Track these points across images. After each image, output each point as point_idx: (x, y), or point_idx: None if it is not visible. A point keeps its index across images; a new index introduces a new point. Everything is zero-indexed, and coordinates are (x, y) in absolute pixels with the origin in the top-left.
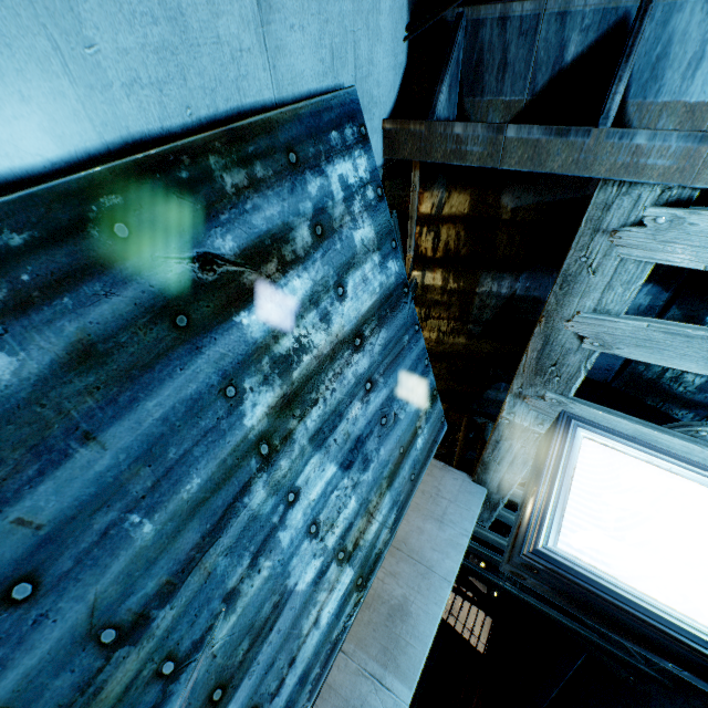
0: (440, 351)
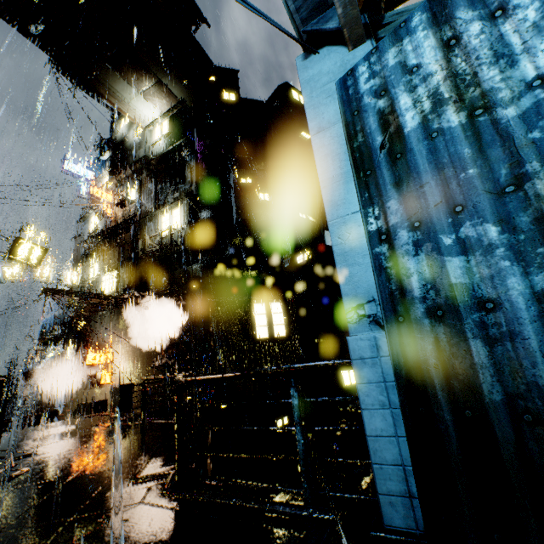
0: None
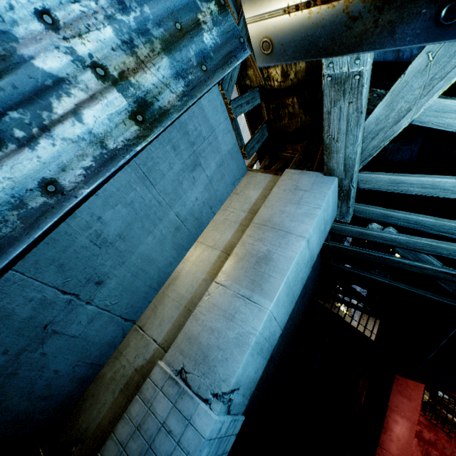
0: (288, 85)
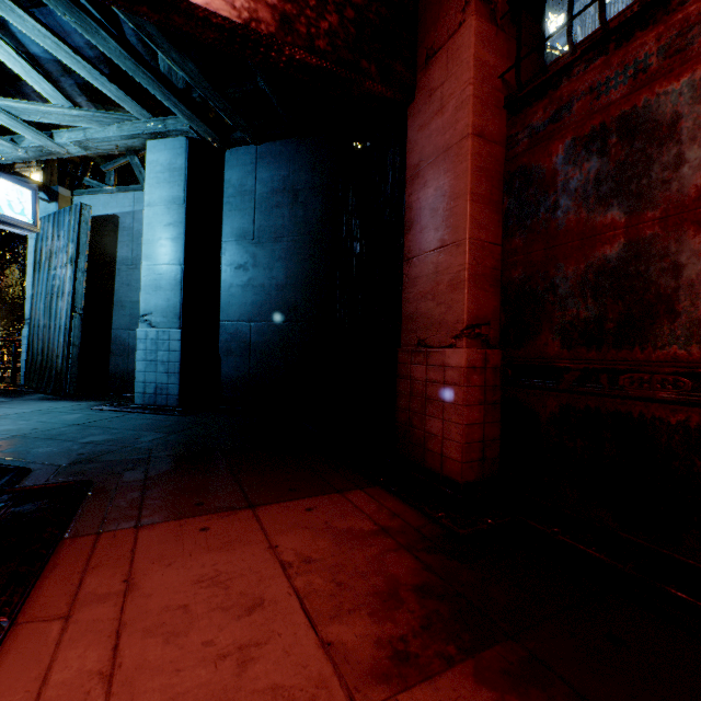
0: None
